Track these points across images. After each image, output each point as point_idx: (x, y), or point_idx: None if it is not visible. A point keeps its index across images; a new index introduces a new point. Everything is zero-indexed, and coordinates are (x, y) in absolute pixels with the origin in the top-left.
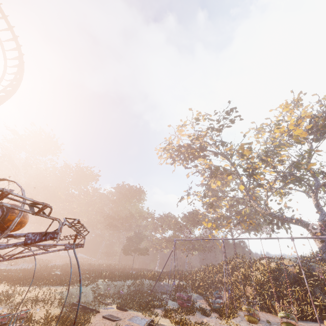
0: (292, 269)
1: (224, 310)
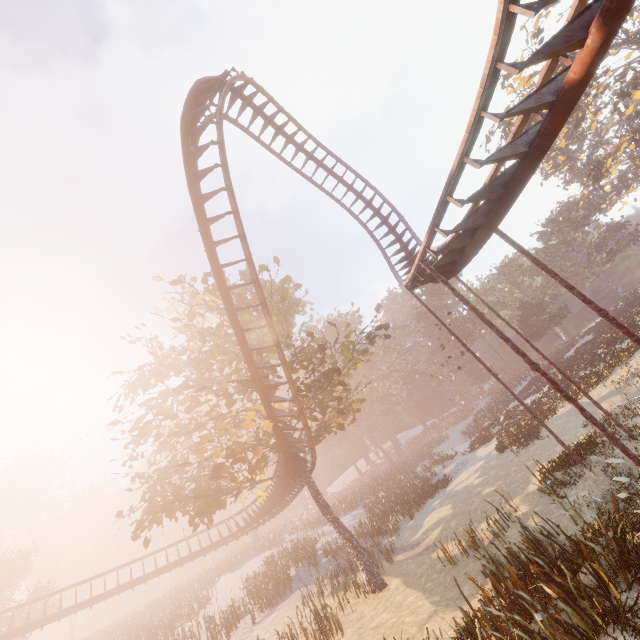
0: None
1: None
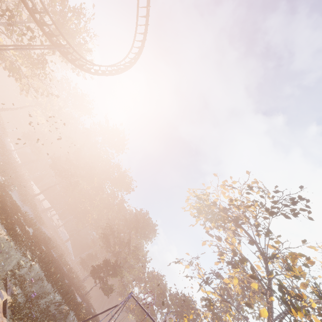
0: None
1: None
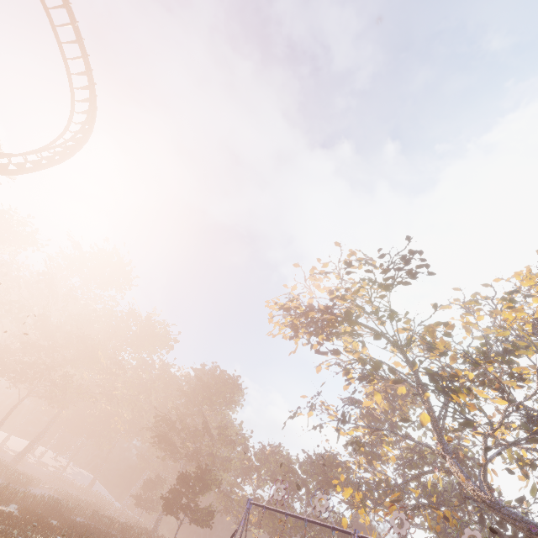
0: None
1: None
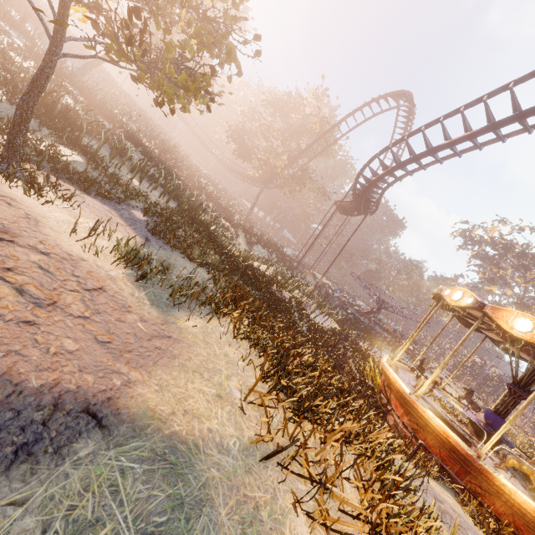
0: (490, 373)
1: (428, 357)
